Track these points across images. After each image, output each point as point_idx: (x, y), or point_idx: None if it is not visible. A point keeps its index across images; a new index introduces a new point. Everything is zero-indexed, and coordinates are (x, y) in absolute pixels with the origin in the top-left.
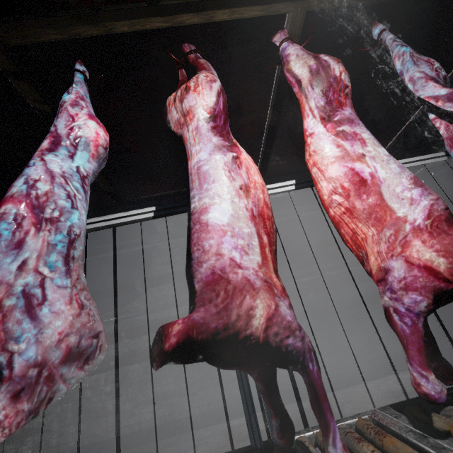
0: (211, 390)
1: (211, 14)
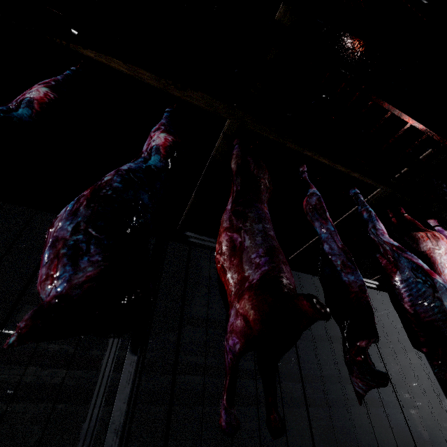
0: None
1: (351, 171)
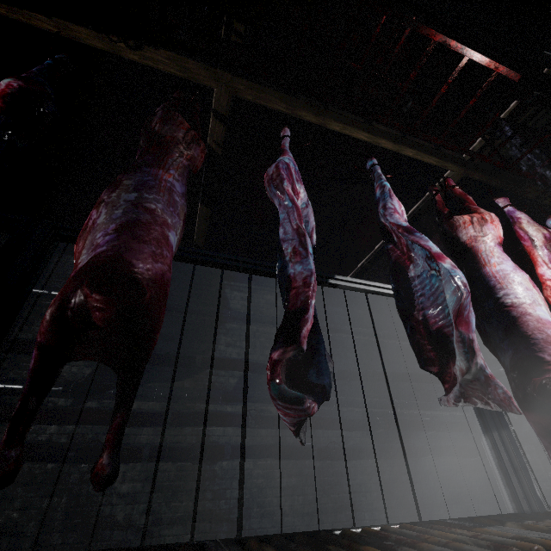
0: (256, 521)
1: (402, 148)
